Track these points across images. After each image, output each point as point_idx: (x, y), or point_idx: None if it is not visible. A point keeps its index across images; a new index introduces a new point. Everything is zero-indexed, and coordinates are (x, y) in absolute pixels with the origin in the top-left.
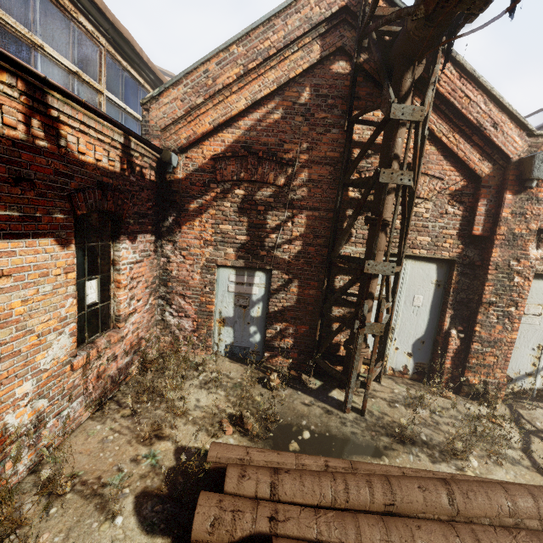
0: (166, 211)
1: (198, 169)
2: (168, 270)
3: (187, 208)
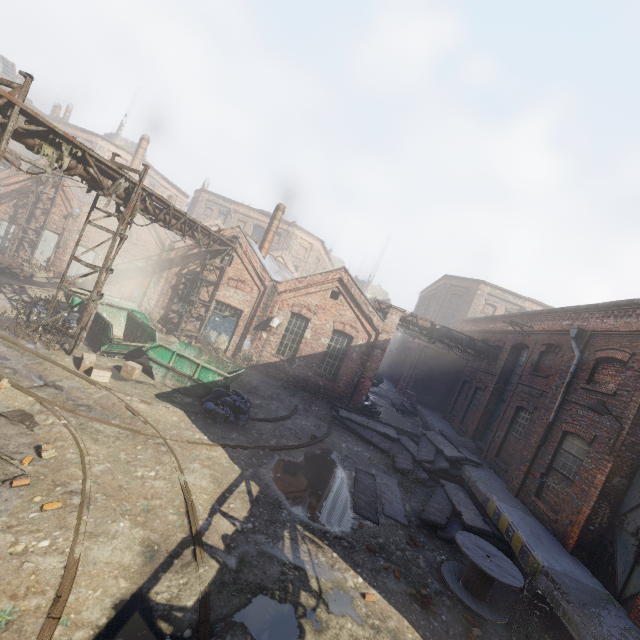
0: None
1: (7, 192)
2: None
3: (1, 202)
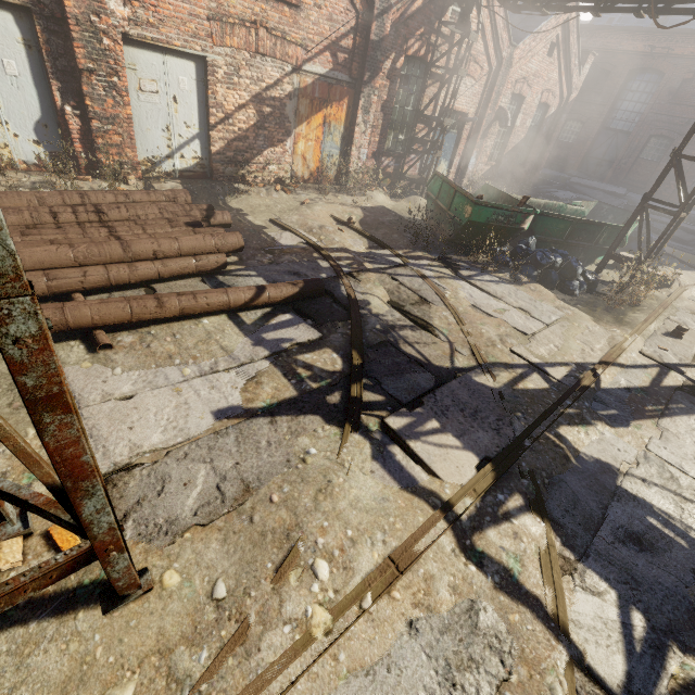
0: None
1: None
2: None
3: None
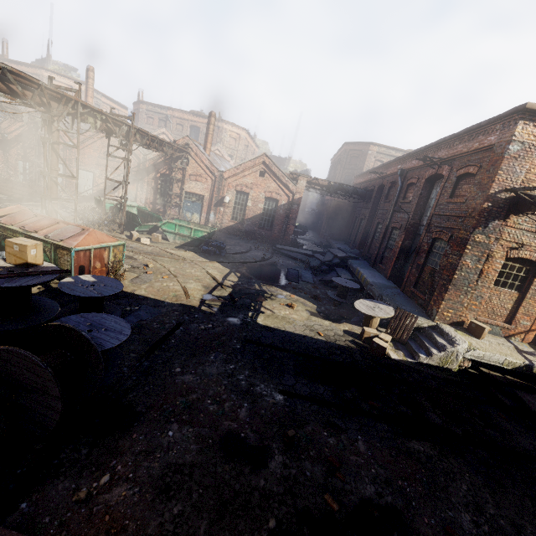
0: (7, 146)
1: (13, 138)
2: (8, 160)
3: (11, 146)
